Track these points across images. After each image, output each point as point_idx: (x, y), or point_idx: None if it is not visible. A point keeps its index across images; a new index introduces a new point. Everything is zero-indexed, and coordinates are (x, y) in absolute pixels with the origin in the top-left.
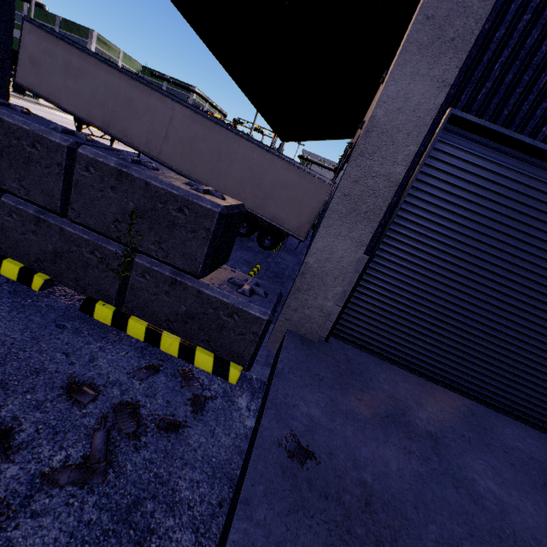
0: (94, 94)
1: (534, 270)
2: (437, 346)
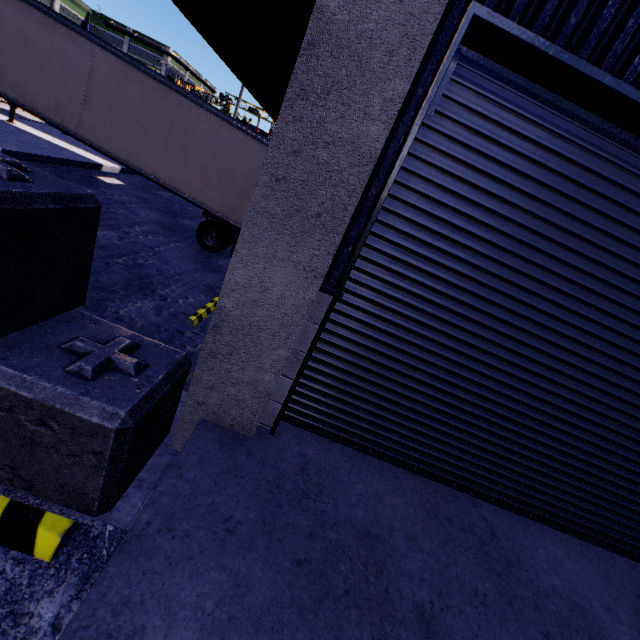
0: None
1: (593, 317)
2: (445, 432)
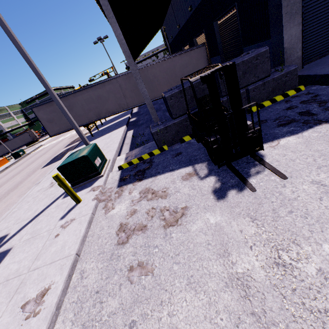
0: (83, 109)
1: None
2: None
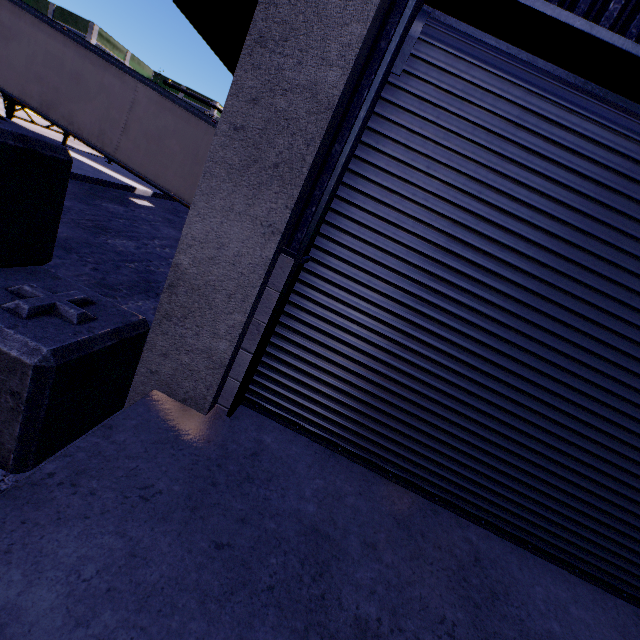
0: (30, 64)
1: (590, 299)
2: (423, 431)
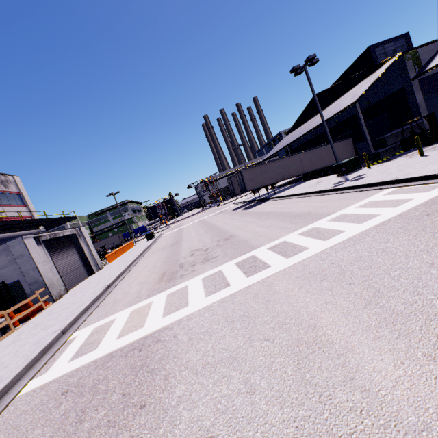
0: (274, 172)
1: None
2: None
